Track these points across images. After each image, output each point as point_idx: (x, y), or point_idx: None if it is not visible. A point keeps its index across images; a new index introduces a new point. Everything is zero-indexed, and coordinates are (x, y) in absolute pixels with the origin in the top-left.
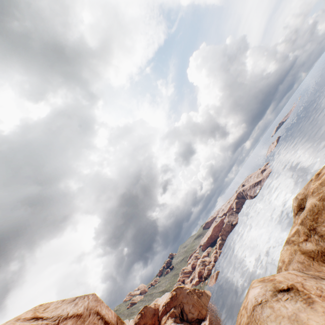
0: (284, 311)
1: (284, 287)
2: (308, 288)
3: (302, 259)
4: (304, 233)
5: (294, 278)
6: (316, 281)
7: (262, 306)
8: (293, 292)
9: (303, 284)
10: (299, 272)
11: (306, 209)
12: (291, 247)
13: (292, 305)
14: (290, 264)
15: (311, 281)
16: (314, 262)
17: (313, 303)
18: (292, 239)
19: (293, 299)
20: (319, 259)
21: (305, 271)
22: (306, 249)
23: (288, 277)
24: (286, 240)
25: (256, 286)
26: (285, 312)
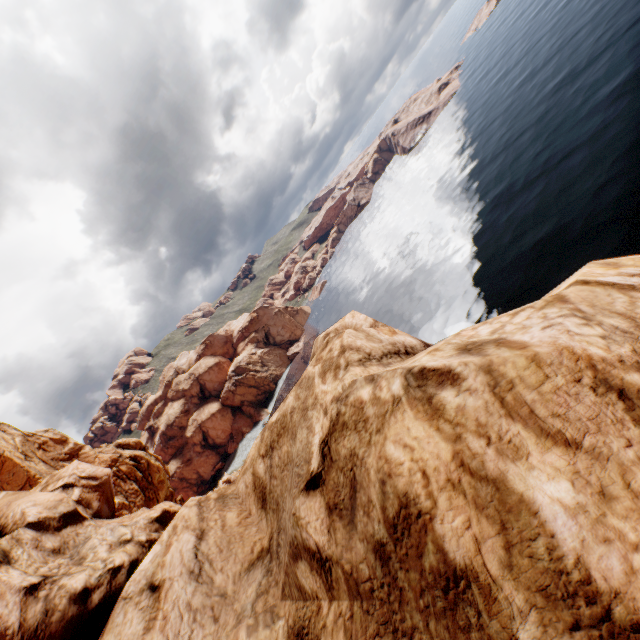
0: (127, 630)
1: (157, 581)
2: (169, 597)
3: (249, 482)
4: (266, 446)
5: (176, 566)
6: (187, 581)
7: (123, 606)
8: (154, 599)
9: (172, 586)
10: (192, 550)
11: (283, 410)
12: (257, 449)
13: (136, 625)
14: (243, 476)
15: (183, 580)
16: (253, 494)
17: (150, 631)
18: (264, 436)
19: (145, 613)
20: (258, 494)
21: (244, 500)
22: (258, 470)
23: (175, 560)
24: (266, 425)
25: (162, 539)
26: (125, 632)
